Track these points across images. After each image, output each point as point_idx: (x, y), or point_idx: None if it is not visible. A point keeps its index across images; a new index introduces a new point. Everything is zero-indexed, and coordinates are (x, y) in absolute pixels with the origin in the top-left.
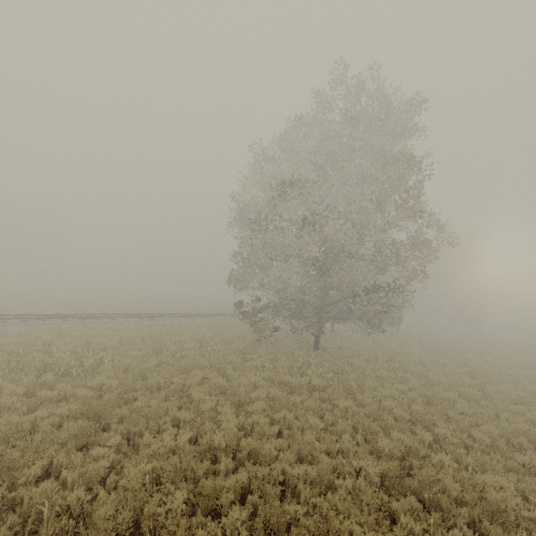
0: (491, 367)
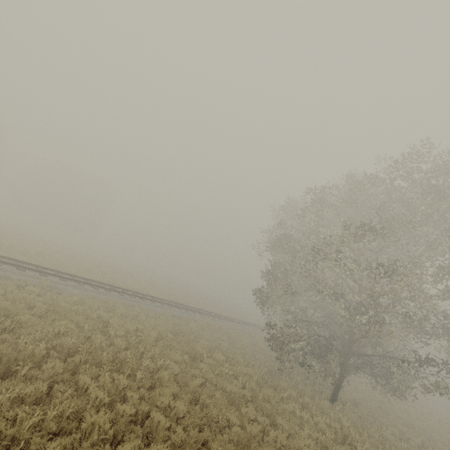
0: None
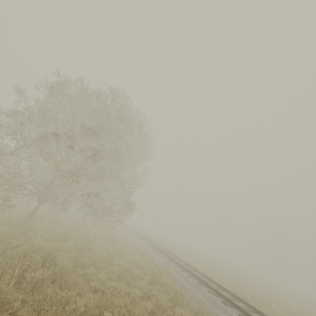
0: None
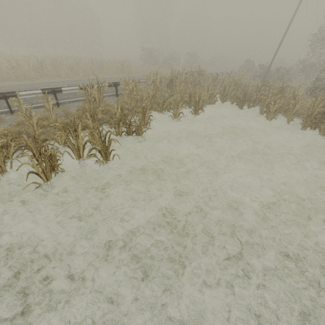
0: None
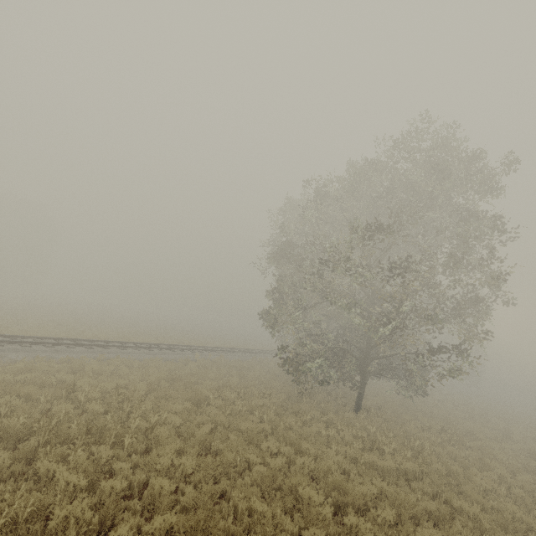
0: (532, 441)
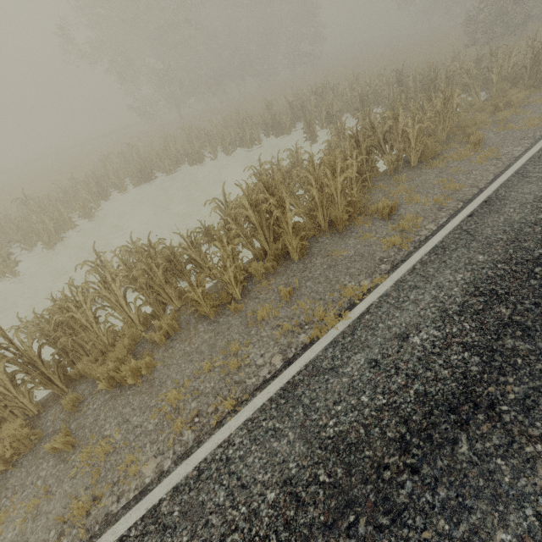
0: None
